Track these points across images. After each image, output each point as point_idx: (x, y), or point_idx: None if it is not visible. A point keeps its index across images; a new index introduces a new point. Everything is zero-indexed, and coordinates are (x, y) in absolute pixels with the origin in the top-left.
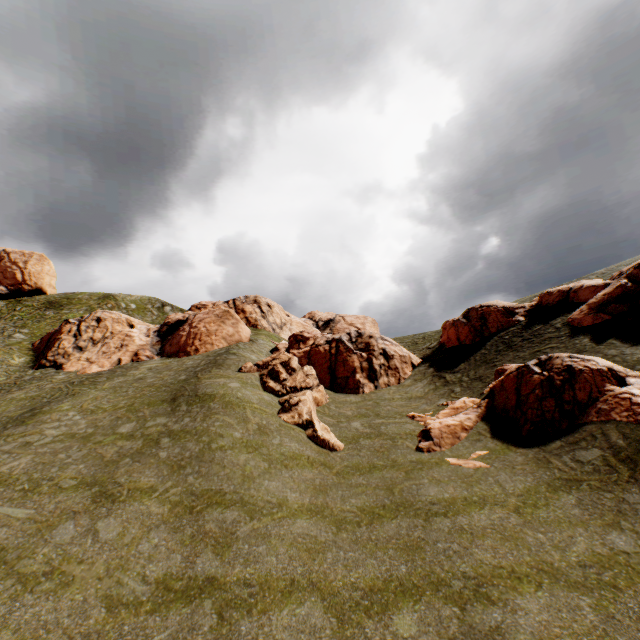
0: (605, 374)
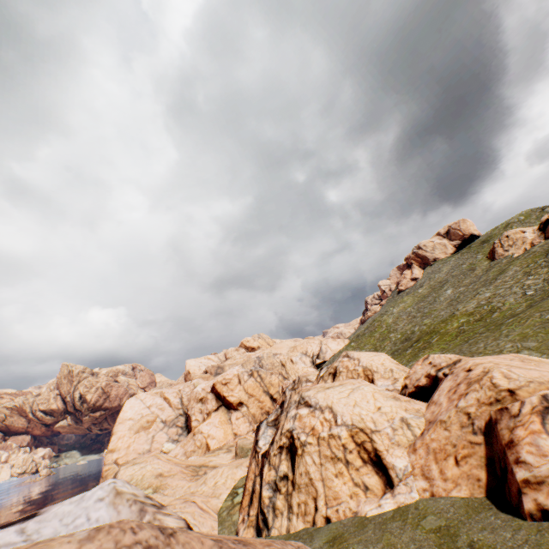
0: None
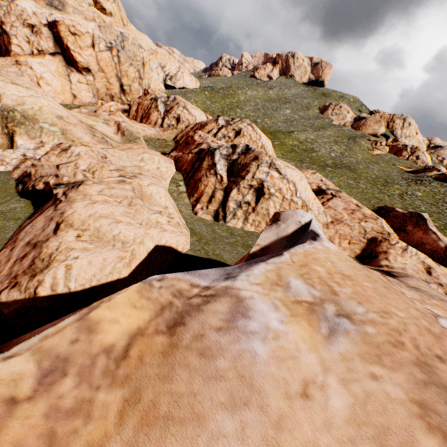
0: (436, 170)
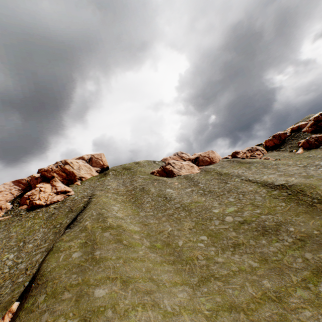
0: (321, 136)
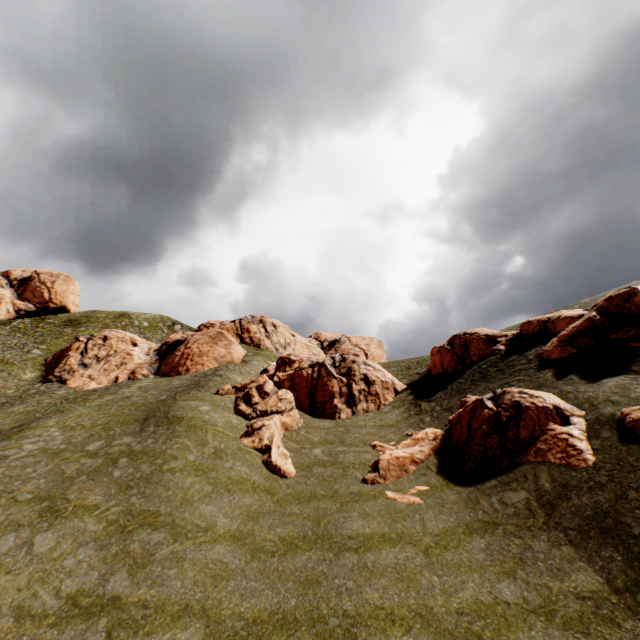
0: (550, 412)
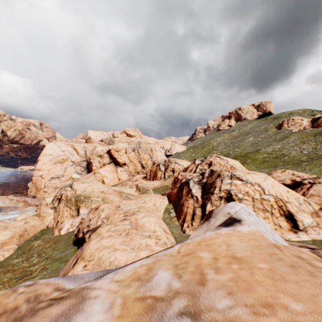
0: None
